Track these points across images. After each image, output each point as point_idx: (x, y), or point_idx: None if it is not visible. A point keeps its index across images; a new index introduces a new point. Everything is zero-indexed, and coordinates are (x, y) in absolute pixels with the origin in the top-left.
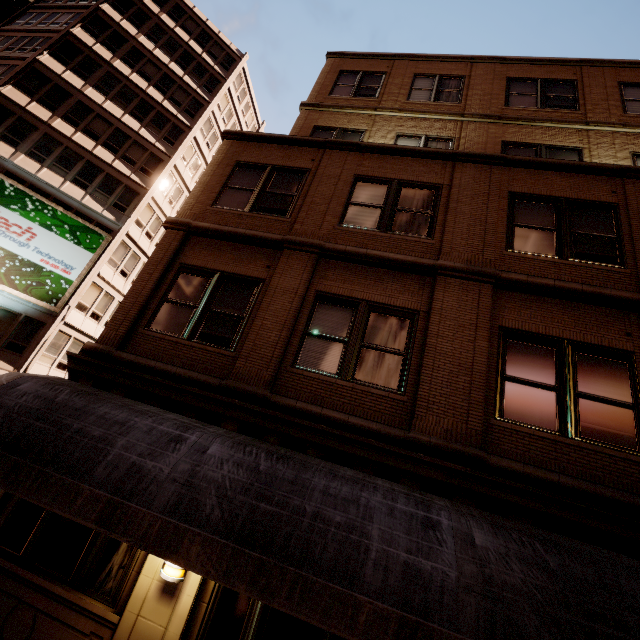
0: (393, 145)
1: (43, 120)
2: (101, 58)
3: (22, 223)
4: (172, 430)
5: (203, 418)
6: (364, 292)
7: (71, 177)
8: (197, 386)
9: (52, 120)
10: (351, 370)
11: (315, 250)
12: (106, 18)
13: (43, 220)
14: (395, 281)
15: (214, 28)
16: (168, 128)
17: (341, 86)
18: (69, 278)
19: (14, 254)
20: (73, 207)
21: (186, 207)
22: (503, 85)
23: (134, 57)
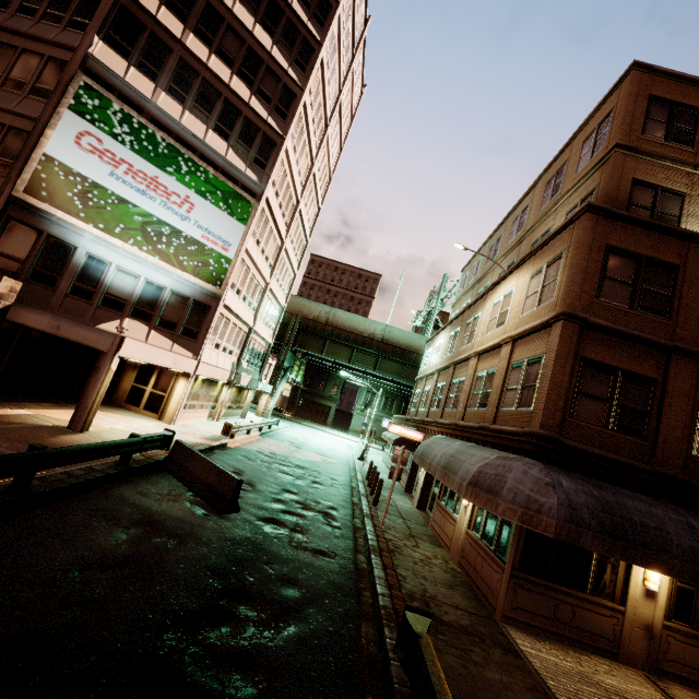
0: None
1: (176, 37)
2: None
3: (179, 190)
4: (679, 517)
5: (645, 494)
6: None
7: (212, 123)
8: (636, 471)
9: (185, 36)
10: None
11: None
12: None
13: (197, 185)
14: None
15: None
16: (298, 45)
17: (654, 122)
18: (228, 256)
19: (178, 230)
20: (218, 165)
21: (573, 297)
22: None
23: None
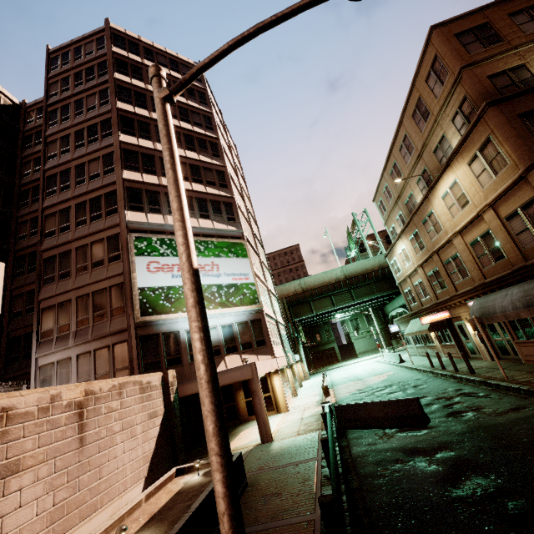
0: None
1: (157, 184)
2: (144, 117)
3: (207, 262)
4: None
5: None
6: None
7: (197, 215)
8: None
9: (160, 181)
10: None
11: None
12: (123, 84)
13: (213, 253)
14: None
15: (173, 53)
16: (209, 146)
17: (469, 44)
18: (251, 282)
19: (219, 285)
20: (213, 235)
21: (527, 153)
22: None
23: None
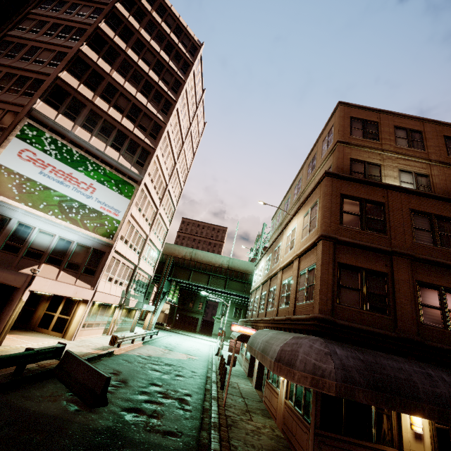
0: (424, 191)
1: (89, 99)
2: (119, 47)
3: (86, 181)
4: (420, 369)
5: (397, 354)
6: (438, 281)
7: (109, 142)
8: (387, 338)
9: (94, 98)
10: (448, 324)
11: (411, 258)
12: (119, 14)
13: (98, 177)
14: (450, 275)
15: (184, 23)
16: (163, 102)
17: (355, 129)
18: (118, 219)
19: (84, 204)
20: (113, 165)
21: (326, 225)
22: (443, 141)
23: (139, 46)
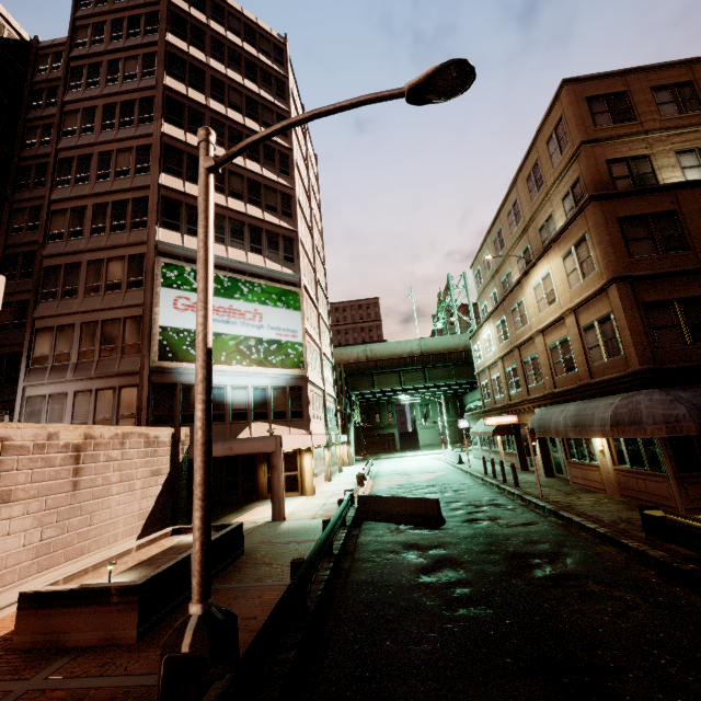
0: None
1: None
2: (198, 104)
3: (249, 308)
4: None
5: None
6: None
7: (247, 247)
8: None
9: None
10: None
11: None
12: (176, 52)
13: (258, 298)
14: None
15: (251, 16)
16: (277, 158)
17: (599, 115)
18: (298, 341)
19: (259, 338)
20: (263, 275)
21: (613, 264)
22: None
23: (218, 89)
